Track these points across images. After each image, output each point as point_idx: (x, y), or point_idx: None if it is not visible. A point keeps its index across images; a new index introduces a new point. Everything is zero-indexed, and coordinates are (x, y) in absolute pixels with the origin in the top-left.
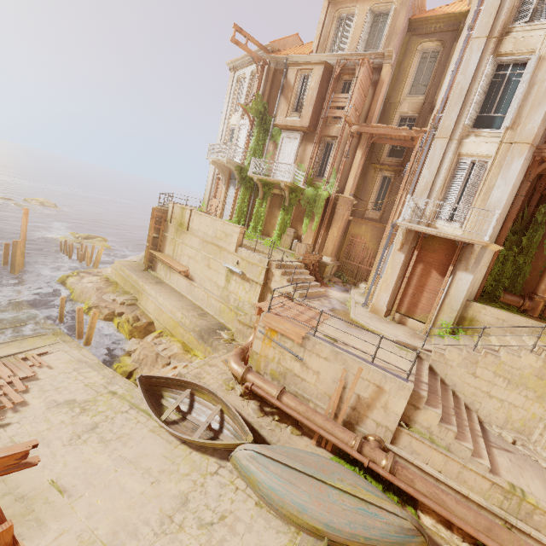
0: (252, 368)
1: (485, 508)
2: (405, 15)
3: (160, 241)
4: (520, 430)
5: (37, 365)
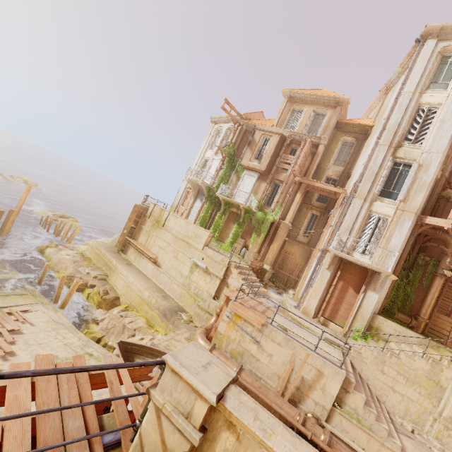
0: (215, 346)
1: None
2: (335, 119)
3: (136, 230)
4: (416, 421)
5: (21, 320)
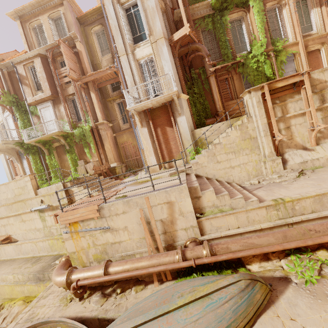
0: (77, 268)
1: (273, 227)
2: (71, 14)
3: None
4: (257, 174)
5: None
